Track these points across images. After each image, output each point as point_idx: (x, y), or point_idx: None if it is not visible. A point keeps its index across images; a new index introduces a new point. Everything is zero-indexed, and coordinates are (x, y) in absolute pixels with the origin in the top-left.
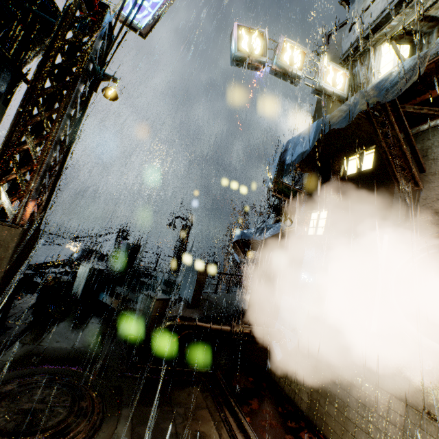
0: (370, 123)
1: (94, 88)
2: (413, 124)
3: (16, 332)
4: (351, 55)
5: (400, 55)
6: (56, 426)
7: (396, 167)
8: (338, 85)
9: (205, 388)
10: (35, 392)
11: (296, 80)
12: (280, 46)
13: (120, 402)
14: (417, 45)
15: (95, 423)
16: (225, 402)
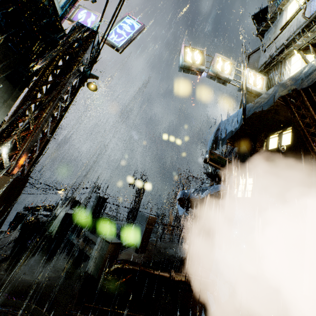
0: (288, 107)
1: (82, 82)
2: None
3: None
4: (266, 66)
5: (308, 61)
6: None
7: (314, 142)
8: (258, 85)
9: None
10: None
11: (226, 82)
12: (214, 59)
13: None
14: None
15: None
16: None
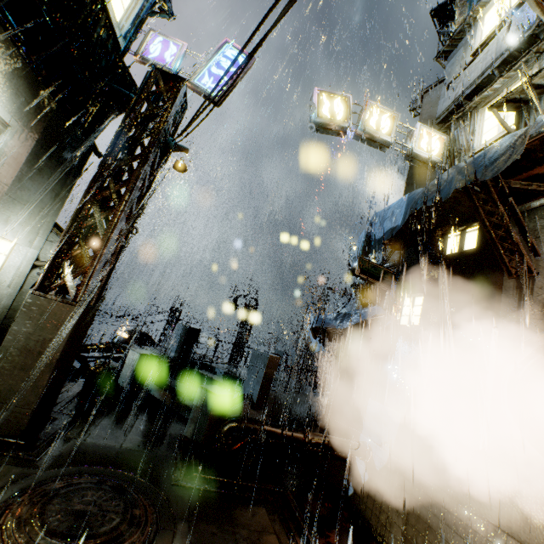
0: (470, 199)
1: (164, 159)
2: (523, 200)
3: (62, 424)
4: (449, 116)
5: (504, 123)
6: (109, 533)
7: (504, 249)
8: (434, 150)
9: (272, 509)
10: (86, 492)
11: (384, 146)
12: (365, 110)
13: (175, 515)
14: (523, 112)
15: (149, 535)
16: (297, 528)
